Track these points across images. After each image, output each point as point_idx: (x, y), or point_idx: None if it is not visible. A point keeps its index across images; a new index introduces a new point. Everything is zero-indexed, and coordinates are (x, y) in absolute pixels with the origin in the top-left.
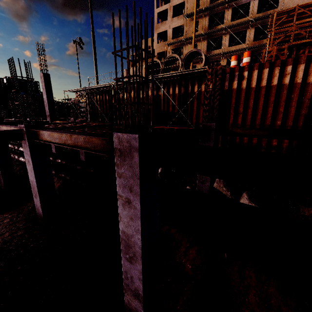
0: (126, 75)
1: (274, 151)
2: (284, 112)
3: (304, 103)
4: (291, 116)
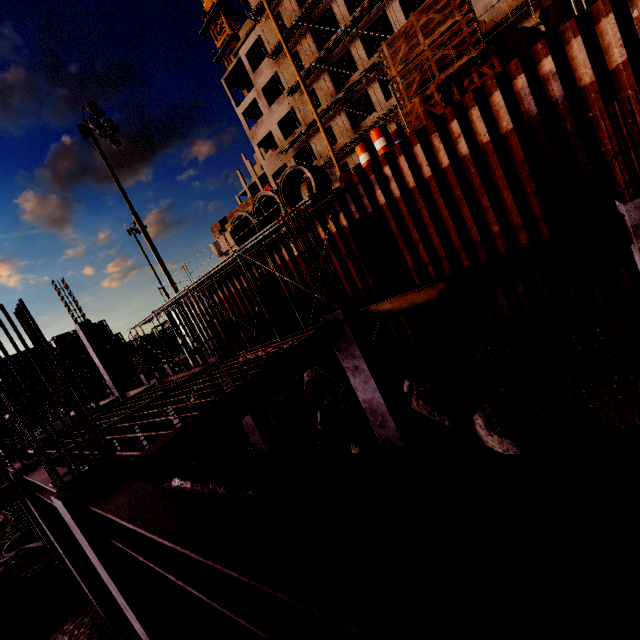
0: (219, 253)
1: (520, 286)
2: (495, 205)
3: (520, 173)
4: (511, 206)
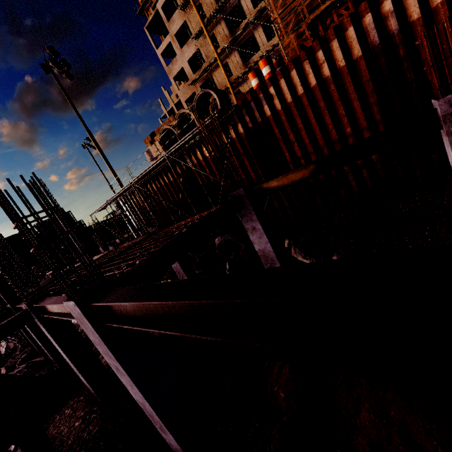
0: (150, 158)
1: (364, 171)
2: (348, 113)
3: (366, 88)
4: (359, 113)
